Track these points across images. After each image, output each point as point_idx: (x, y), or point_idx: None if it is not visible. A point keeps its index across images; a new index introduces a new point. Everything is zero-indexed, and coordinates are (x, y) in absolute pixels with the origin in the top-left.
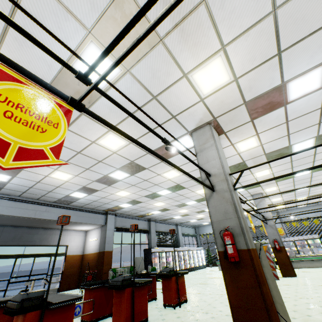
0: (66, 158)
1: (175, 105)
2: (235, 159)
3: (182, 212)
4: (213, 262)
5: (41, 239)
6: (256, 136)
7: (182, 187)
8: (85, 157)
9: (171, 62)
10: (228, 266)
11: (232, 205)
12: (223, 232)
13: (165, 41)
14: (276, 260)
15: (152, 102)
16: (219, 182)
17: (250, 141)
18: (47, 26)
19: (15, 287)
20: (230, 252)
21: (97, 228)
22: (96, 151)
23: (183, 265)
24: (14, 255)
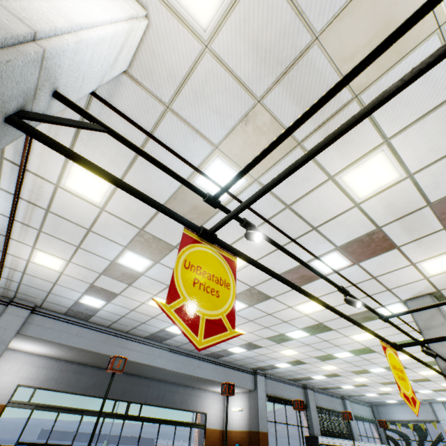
0: (253, 318)
1: (394, 282)
2: None
3: (359, 380)
4: None
5: (181, 400)
6: None
7: (372, 350)
8: (272, 317)
9: (401, 257)
10: None
11: None
12: None
13: (400, 247)
14: None
15: (370, 280)
16: None
17: None
18: (306, 247)
19: None
20: None
21: (241, 392)
22: (287, 313)
23: None
24: (158, 419)
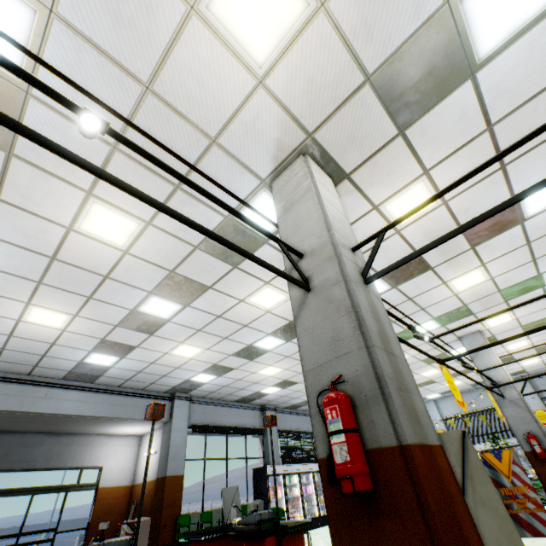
0: (35, 274)
1: (205, 107)
2: (395, 248)
3: None
4: None
5: (47, 455)
6: (424, 177)
7: None
8: (71, 268)
9: None
10: (344, 510)
11: (351, 314)
12: None
13: None
14: (543, 485)
15: (148, 103)
16: (321, 265)
17: (414, 193)
18: None
19: None
20: (339, 459)
21: (158, 428)
22: (86, 252)
23: None
24: None
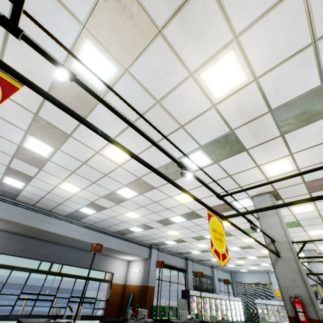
0: (144, 204)
1: (244, 180)
2: (289, 218)
3: None
4: (253, 319)
5: (94, 263)
6: (312, 203)
7: (230, 234)
8: (158, 205)
9: (249, 159)
10: None
11: (299, 274)
12: (292, 298)
13: (248, 150)
14: None
15: (227, 178)
16: (284, 249)
17: (306, 206)
18: (177, 144)
19: (56, 304)
20: (302, 319)
21: (140, 259)
22: (168, 202)
23: (220, 316)
24: (75, 275)
